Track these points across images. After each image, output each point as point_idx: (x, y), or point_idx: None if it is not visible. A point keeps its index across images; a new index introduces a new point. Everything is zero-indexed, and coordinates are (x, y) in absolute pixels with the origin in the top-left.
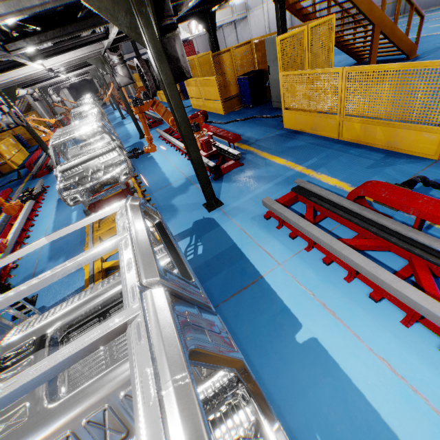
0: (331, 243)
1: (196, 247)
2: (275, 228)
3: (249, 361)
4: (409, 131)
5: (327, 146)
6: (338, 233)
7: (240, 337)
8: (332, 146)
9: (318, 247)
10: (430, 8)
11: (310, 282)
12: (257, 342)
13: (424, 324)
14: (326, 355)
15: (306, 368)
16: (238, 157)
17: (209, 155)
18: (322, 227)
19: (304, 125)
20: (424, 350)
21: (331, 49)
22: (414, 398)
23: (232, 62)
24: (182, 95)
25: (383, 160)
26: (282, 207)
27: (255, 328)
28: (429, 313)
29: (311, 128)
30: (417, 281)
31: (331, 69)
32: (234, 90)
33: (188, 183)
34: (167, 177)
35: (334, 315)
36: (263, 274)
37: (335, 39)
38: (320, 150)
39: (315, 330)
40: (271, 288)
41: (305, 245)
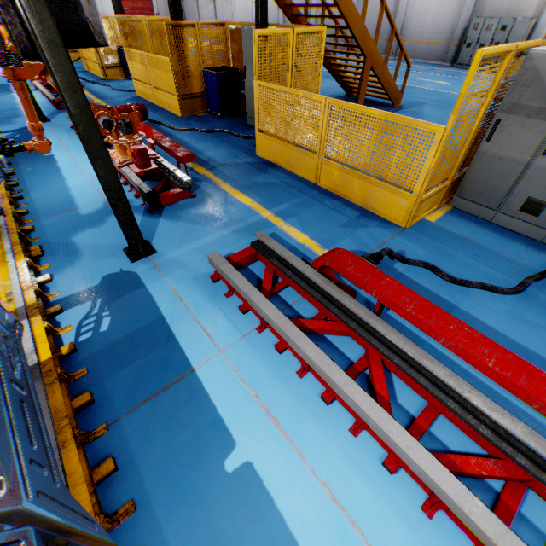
0: (285, 328)
1: (99, 319)
2: (223, 296)
3: (151, 513)
4: (384, 191)
5: (302, 191)
6: (299, 308)
7: (144, 473)
8: (307, 192)
9: (272, 328)
10: (418, 58)
11: (256, 377)
12: (169, 477)
13: (372, 433)
14: (260, 487)
15: (231, 511)
16: (189, 184)
17: (145, 173)
18: (282, 299)
19: (279, 157)
20: (368, 466)
21: (319, 70)
22: (351, 534)
23: (197, 45)
24: (123, 71)
25: (357, 219)
26: (232, 270)
27: (169, 455)
28: (376, 426)
29: (287, 163)
30: (371, 377)
31: (314, 95)
32: (197, 86)
33: (107, 211)
34: (72, 196)
35: (278, 425)
36: (196, 366)
37: (327, 59)
38: (293, 194)
39: (251, 450)
40: (203, 388)
41: (258, 323)
